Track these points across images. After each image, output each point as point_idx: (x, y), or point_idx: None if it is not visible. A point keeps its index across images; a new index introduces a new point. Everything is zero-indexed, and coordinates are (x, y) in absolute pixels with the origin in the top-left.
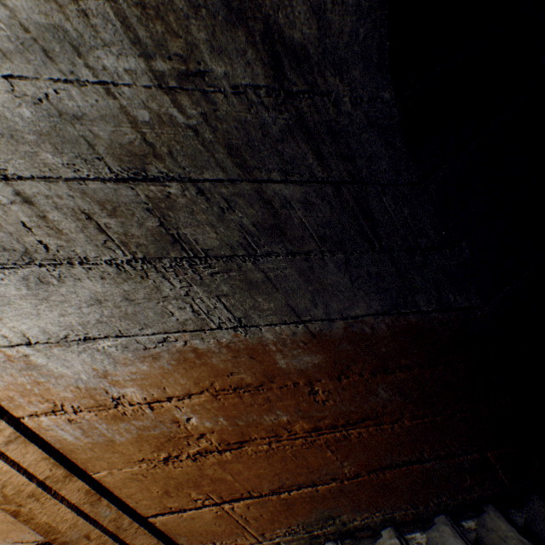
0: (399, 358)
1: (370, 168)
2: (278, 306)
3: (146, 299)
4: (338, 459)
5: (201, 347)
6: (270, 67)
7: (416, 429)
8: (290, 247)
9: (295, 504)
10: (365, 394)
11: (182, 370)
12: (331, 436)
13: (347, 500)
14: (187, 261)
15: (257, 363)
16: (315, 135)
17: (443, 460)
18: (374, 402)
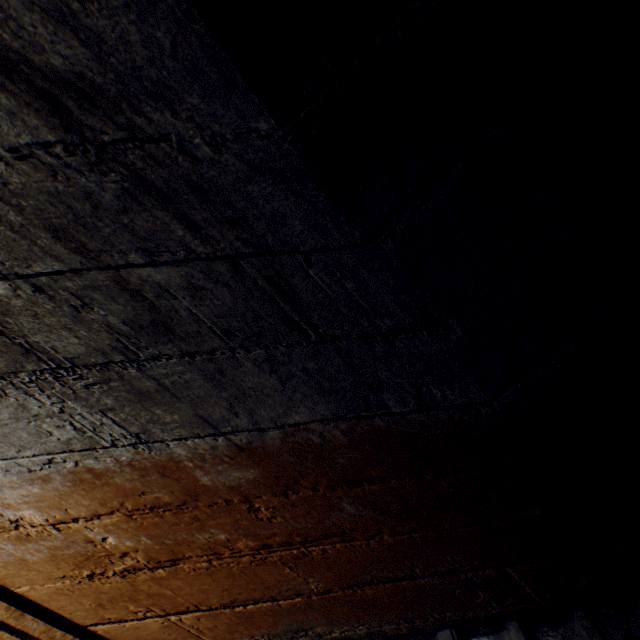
0: (367, 468)
1: (278, 231)
2: (184, 417)
3: (13, 419)
4: (300, 575)
5: (98, 467)
6: (49, 113)
7: (402, 545)
8: (185, 346)
9: (255, 617)
10: (325, 510)
11: (82, 491)
12: (287, 553)
13: (319, 614)
14: (51, 374)
15: (173, 480)
16: (174, 197)
17: (443, 576)
18: (338, 517)
